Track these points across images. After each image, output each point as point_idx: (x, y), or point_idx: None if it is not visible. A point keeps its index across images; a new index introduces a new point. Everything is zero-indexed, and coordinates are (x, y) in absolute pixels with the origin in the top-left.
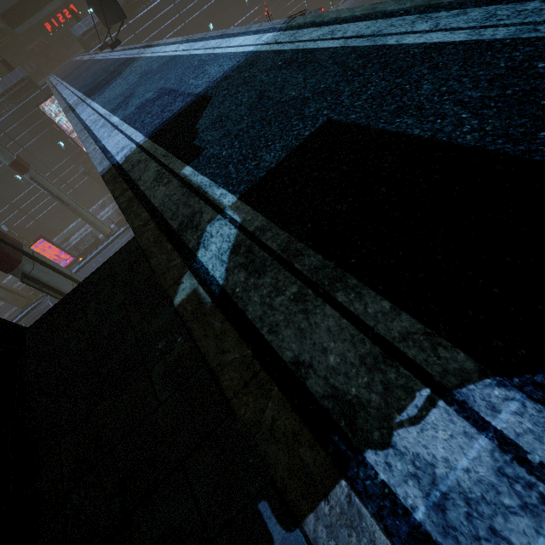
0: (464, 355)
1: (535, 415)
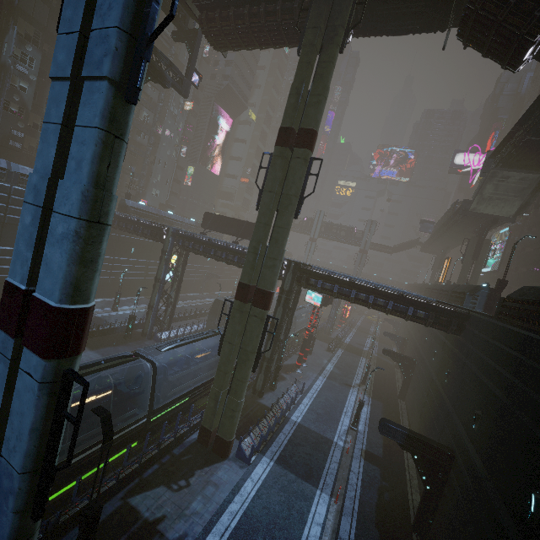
0: None
1: None
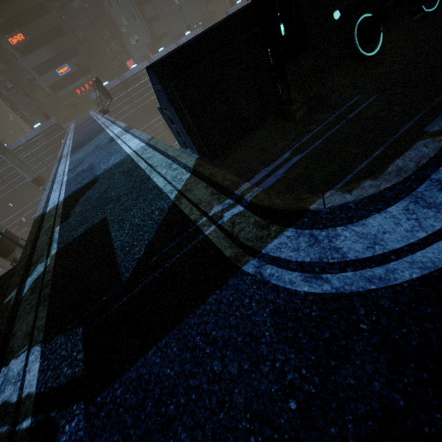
0: (43, 335)
1: (37, 356)
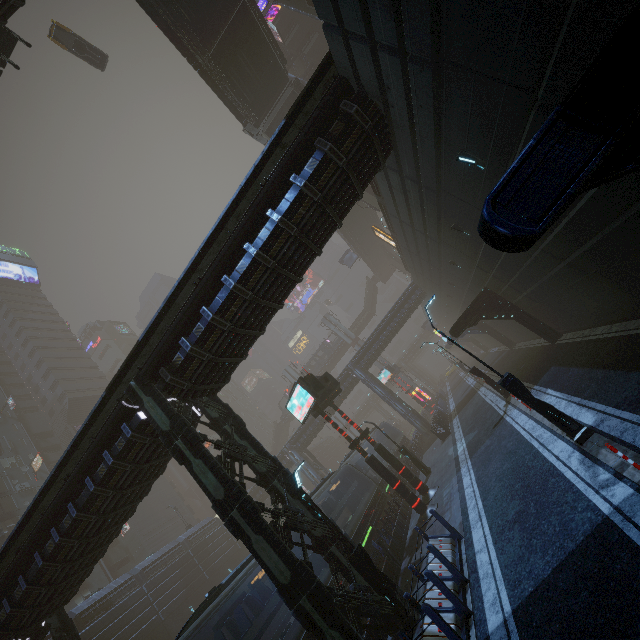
0: None
1: None
